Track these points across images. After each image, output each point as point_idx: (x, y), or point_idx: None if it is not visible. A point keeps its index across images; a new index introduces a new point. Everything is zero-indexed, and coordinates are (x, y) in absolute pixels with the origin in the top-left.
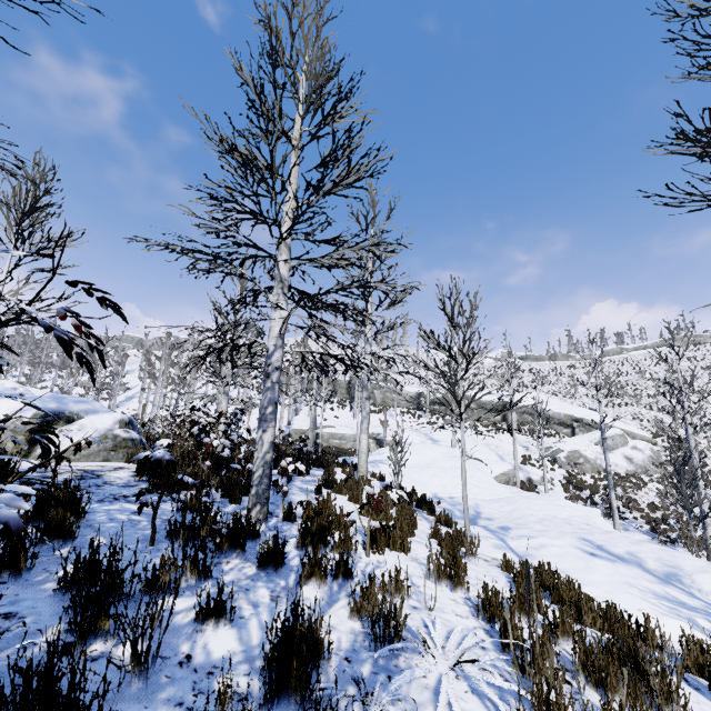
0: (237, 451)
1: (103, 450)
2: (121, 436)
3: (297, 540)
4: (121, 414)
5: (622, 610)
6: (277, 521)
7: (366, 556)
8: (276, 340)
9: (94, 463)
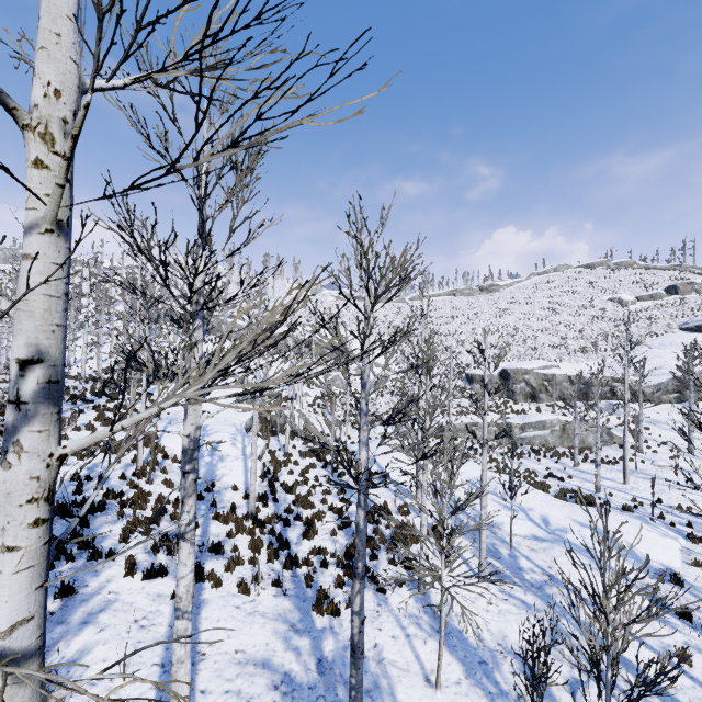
0: None
1: None
2: None
3: None
4: None
5: (171, 443)
6: None
7: (71, 432)
8: None
9: None
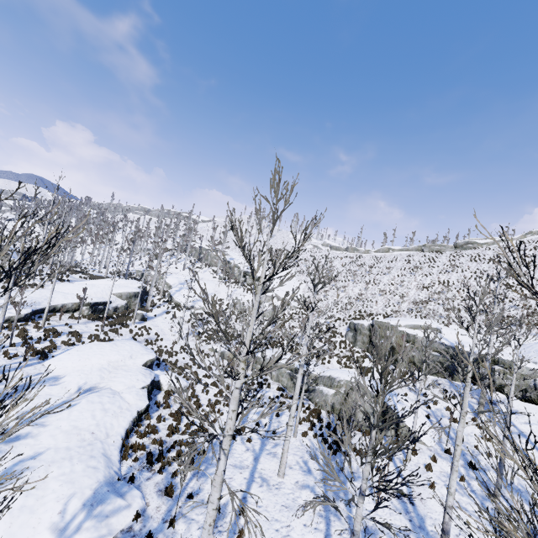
0: None
1: None
2: None
3: None
4: None
5: None
6: None
7: None
8: None
9: None
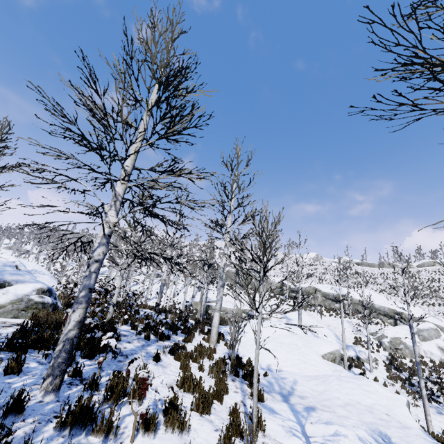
0: (122, 317)
1: (16, 309)
2: (34, 300)
3: (56, 420)
4: (42, 285)
5: None
6: (78, 390)
7: (130, 440)
8: (100, 239)
9: (3, 319)
